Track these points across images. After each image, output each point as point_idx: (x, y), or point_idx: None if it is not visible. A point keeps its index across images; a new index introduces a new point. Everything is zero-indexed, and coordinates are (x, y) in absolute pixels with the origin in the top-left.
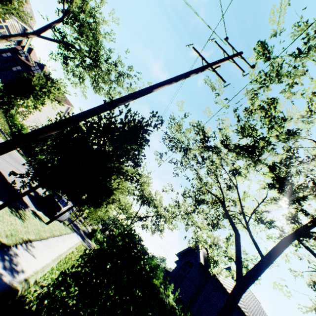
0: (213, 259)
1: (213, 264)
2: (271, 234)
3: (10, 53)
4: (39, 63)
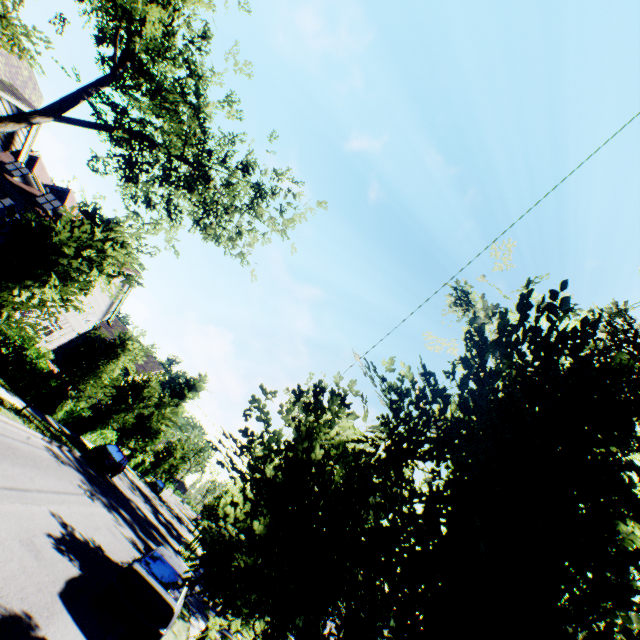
0: None
1: None
2: None
3: None
4: (55, 187)
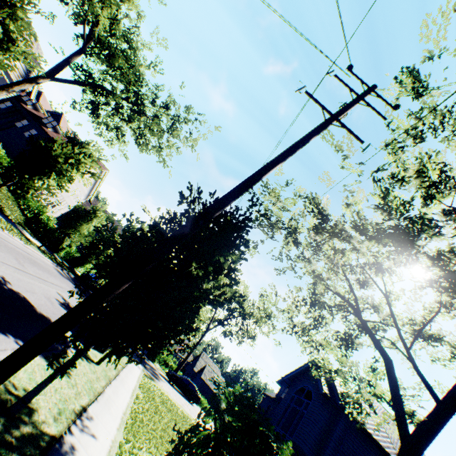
0: (353, 401)
1: (356, 410)
2: (435, 351)
3: (10, 102)
4: (53, 113)
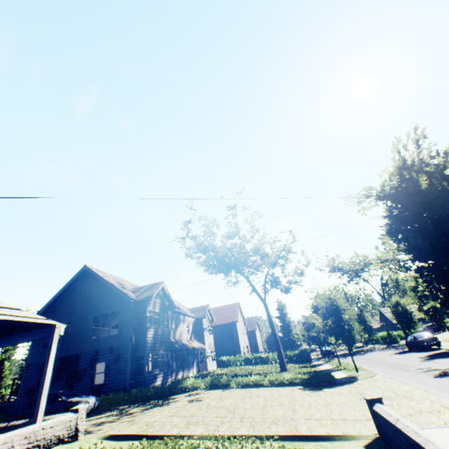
0: None
1: None
2: None
3: None
4: None
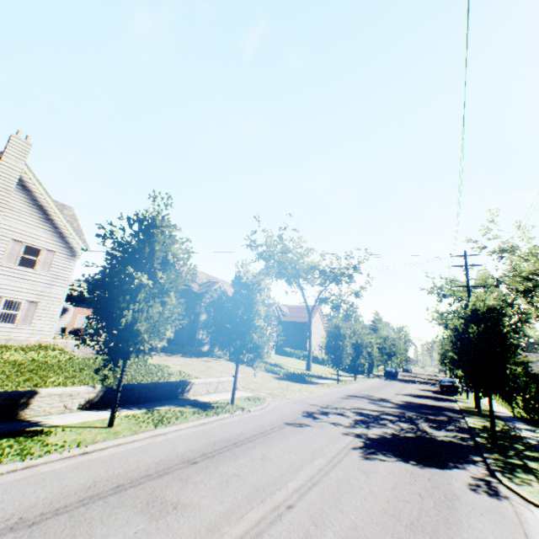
0: None
1: None
2: None
3: None
4: None
